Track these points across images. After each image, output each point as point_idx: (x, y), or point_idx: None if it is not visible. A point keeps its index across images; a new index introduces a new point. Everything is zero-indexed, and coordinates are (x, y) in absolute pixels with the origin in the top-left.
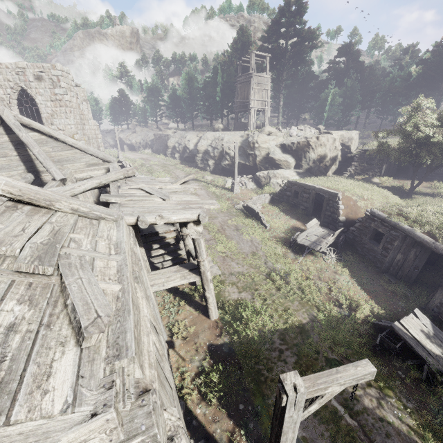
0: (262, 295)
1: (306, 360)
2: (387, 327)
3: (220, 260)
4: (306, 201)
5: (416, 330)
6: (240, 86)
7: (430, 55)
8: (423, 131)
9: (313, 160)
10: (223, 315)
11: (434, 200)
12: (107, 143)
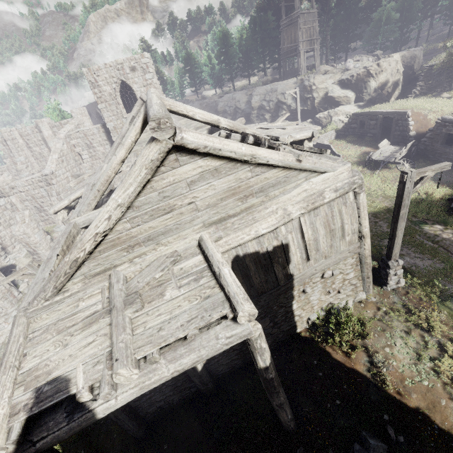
0: None
1: None
2: None
3: None
4: (373, 128)
5: None
6: (286, 30)
7: None
8: None
9: (375, 89)
10: None
11: None
12: None
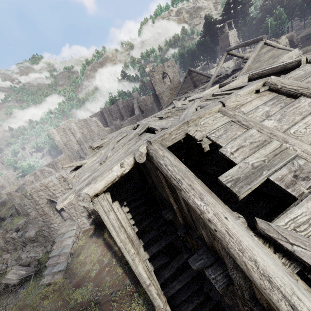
0: None
1: None
2: None
3: None
4: None
5: None
6: (222, 41)
7: None
8: None
9: None
10: None
11: None
12: None
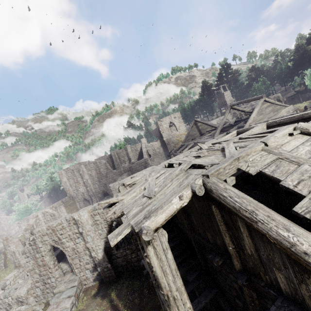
0: None
1: None
2: None
3: None
4: None
5: None
6: (218, 99)
7: (293, 57)
8: (308, 80)
9: None
10: None
11: None
12: None
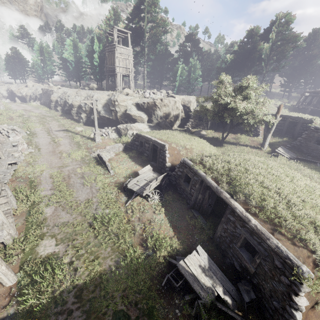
0: (77, 246)
1: (91, 319)
2: (176, 265)
3: (50, 211)
4: (147, 149)
5: (195, 266)
6: (108, 54)
7: (237, 47)
8: (224, 99)
9: (160, 117)
10: (22, 278)
11: (235, 148)
12: (0, 94)
